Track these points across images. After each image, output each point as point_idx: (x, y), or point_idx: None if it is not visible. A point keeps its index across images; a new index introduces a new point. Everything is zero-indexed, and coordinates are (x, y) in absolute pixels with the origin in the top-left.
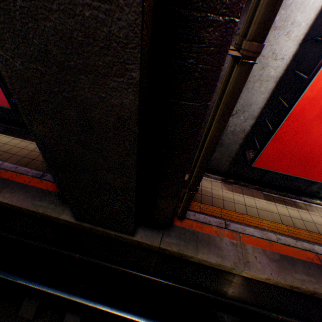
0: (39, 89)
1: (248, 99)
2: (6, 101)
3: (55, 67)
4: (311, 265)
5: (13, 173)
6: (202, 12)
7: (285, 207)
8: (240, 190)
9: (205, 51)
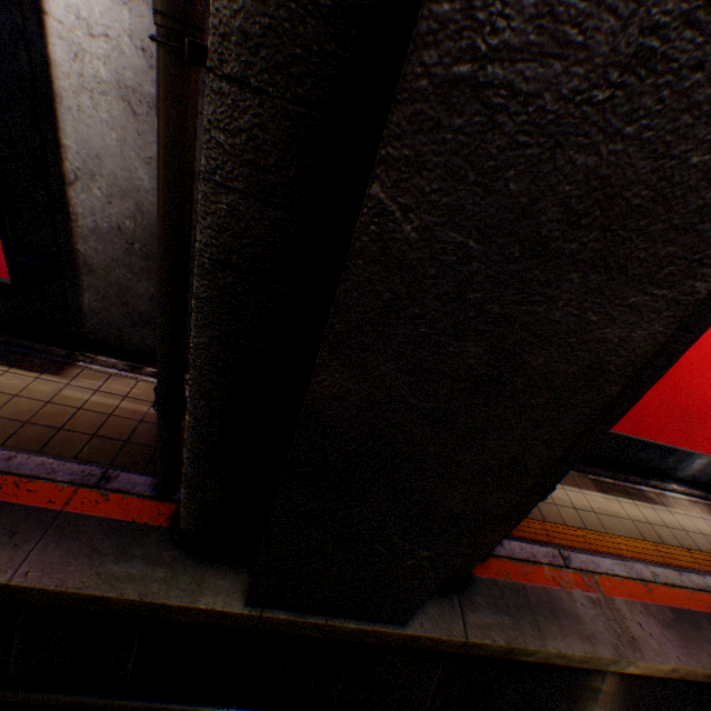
0: (422, 288)
1: None
2: None
3: (516, 246)
4: None
5: (3, 479)
6: None
7: (633, 503)
8: None
9: None
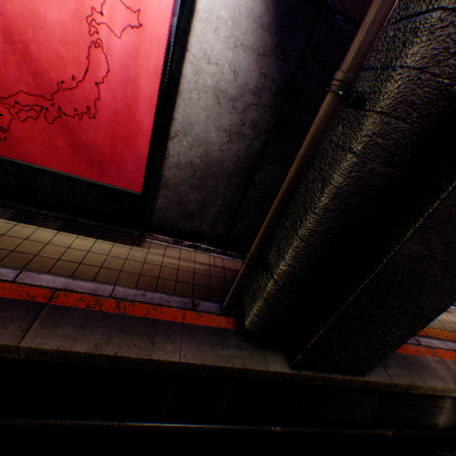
0: None
1: None
2: (138, 182)
3: None
4: None
5: (146, 306)
6: None
7: None
8: None
9: None
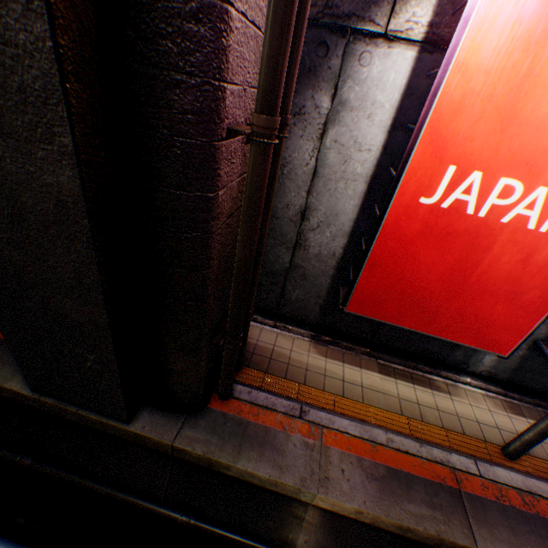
0: None
1: (332, 206)
2: None
3: None
4: (441, 490)
5: None
6: (162, 70)
7: (412, 387)
8: (340, 356)
9: (180, 119)
